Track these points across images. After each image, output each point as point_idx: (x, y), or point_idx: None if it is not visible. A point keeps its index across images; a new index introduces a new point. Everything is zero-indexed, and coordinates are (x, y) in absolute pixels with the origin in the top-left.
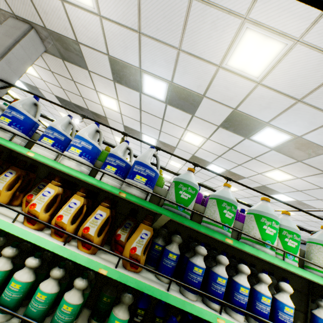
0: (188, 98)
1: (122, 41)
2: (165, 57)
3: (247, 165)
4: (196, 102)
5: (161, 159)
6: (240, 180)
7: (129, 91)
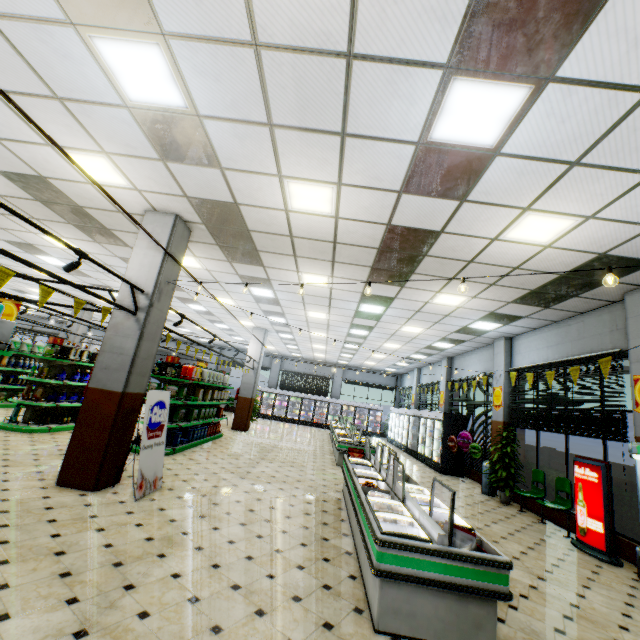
0: None
1: None
2: None
3: (14, 282)
4: None
5: None
6: None
7: None
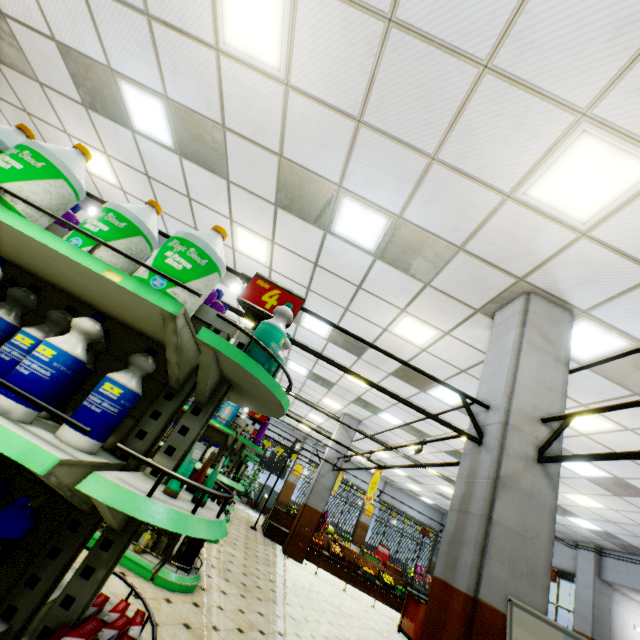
0: (204, 135)
1: (63, 3)
2: (136, 37)
3: (357, 308)
4: (220, 145)
5: (227, 311)
6: (366, 355)
7: (116, 128)
